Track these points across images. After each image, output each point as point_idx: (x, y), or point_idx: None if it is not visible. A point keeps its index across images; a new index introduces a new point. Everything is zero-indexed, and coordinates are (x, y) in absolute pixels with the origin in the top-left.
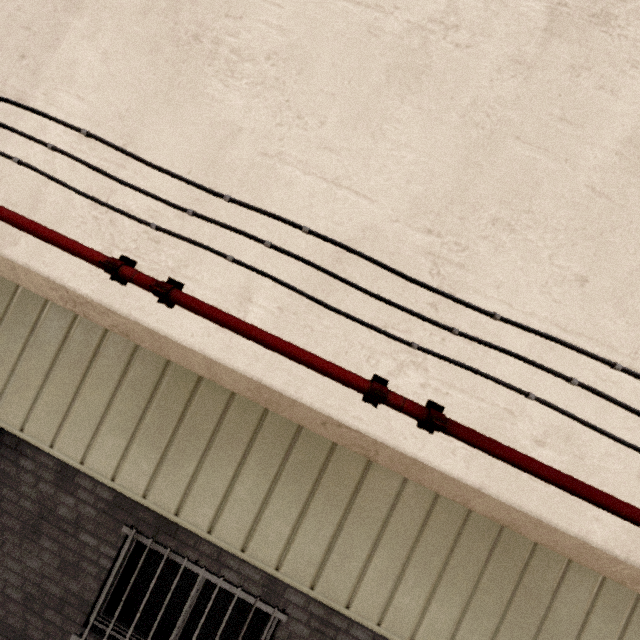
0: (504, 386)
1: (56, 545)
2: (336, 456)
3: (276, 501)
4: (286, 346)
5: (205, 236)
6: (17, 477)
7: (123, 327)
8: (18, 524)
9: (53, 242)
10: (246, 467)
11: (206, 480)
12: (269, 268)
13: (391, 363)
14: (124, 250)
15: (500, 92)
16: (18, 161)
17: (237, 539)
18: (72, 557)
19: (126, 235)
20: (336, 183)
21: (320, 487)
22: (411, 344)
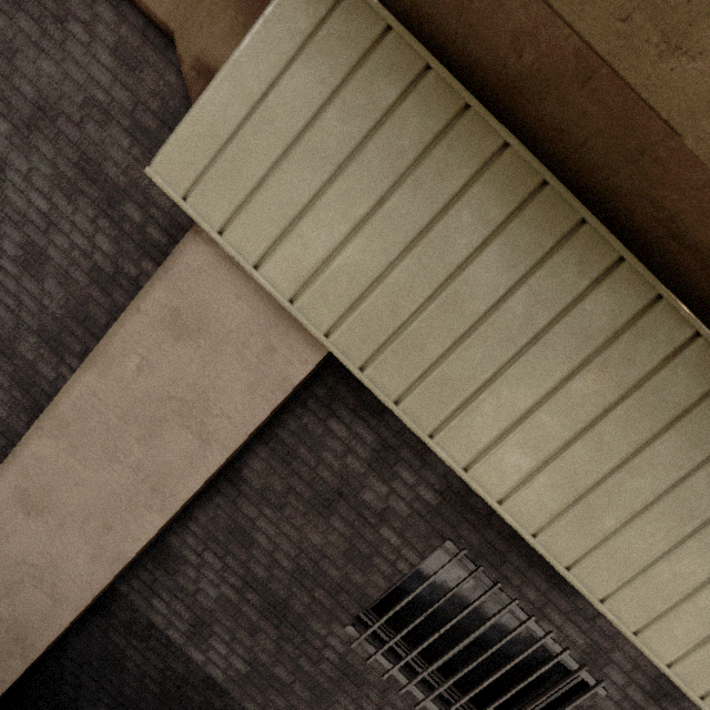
0: None
1: (349, 529)
2: None
3: (705, 597)
4: None
5: None
6: (321, 439)
7: None
8: (308, 492)
9: None
10: (684, 548)
11: (624, 544)
12: None
13: None
14: None
15: None
16: None
17: (634, 620)
18: (364, 548)
19: None
20: None
21: None
22: None
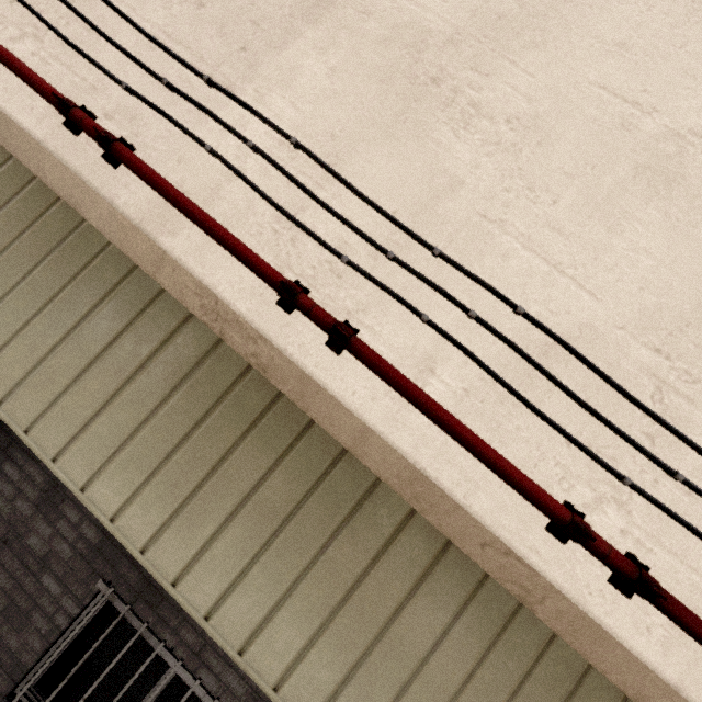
0: None
1: (10, 581)
2: (382, 564)
3: (297, 600)
4: (477, 439)
5: (396, 285)
6: None
7: (266, 360)
8: None
9: (229, 245)
10: (273, 548)
11: (222, 551)
12: (463, 341)
13: (588, 493)
14: (298, 275)
15: None
16: (211, 149)
17: (237, 636)
18: (24, 602)
19: (305, 259)
20: (558, 268)
21: (354, 597)
22: (624, 477)
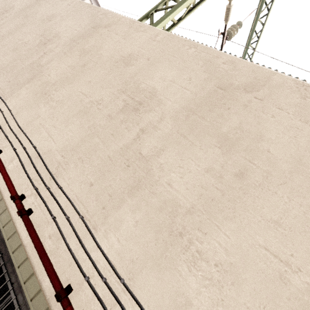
0: (48, 211)
1: None
2: None
3: None
4: (5, 176)
5: (15, 141)
6: None
7: None
8: None
9: None
10: None
11: None
12: (22, 154)
13: (30, 192)
14: None
15: (101, 123)
16: None
17: (25, 276)
18: None
19: (1, 135)
20: (50, 136)
21: None
22: (34, 187)
